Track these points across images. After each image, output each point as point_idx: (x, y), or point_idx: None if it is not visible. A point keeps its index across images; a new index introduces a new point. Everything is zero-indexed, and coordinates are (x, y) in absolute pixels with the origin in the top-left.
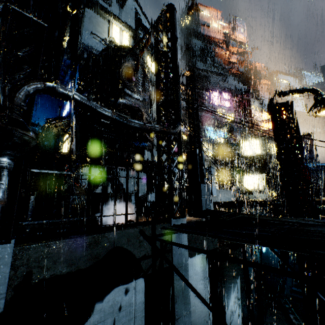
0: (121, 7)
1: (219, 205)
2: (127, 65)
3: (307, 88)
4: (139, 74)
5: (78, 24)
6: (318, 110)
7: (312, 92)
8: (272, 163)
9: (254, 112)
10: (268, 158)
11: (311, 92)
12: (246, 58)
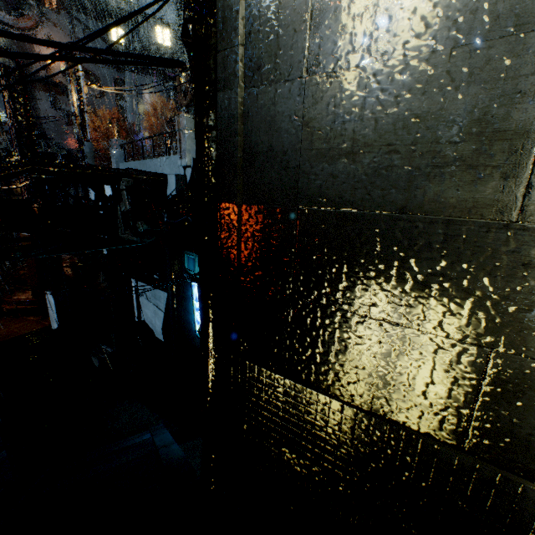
0: None
1: None
2: None
3: None
4: None
5: None
6: None
7: None
8: None
9: None
10: None
11: None
12: None
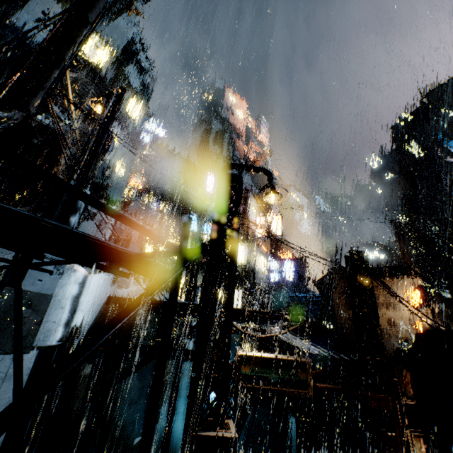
0: (106, 22)
1: (121, 301)
2: (71, 76)
3: (263, 167)
4: (88, 97)
5: (23, 2)
6: (266, 193)
7: (266, 173)
8: (255, 279)
9: (248, 213)
10: (251, 271)
11: (265, 174)
12: (260, 158)
